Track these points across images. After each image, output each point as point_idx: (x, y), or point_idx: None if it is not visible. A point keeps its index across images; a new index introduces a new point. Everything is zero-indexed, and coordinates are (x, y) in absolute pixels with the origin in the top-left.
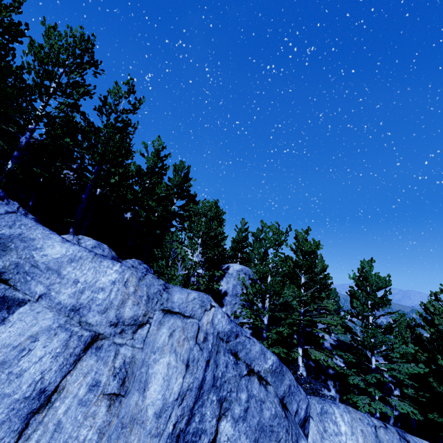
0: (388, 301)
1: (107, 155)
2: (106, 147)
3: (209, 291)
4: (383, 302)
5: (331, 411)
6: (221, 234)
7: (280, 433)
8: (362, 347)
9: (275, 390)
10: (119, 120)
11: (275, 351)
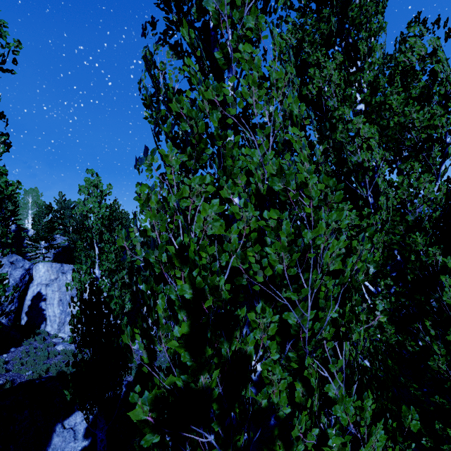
0: None
1: None
2: None
3: (16, 248)
4: None
5: (38, 264)
6: (17, 211)
7: (6, 267)
8: None
9: (8, 260)
10: None
11: (42, 261)
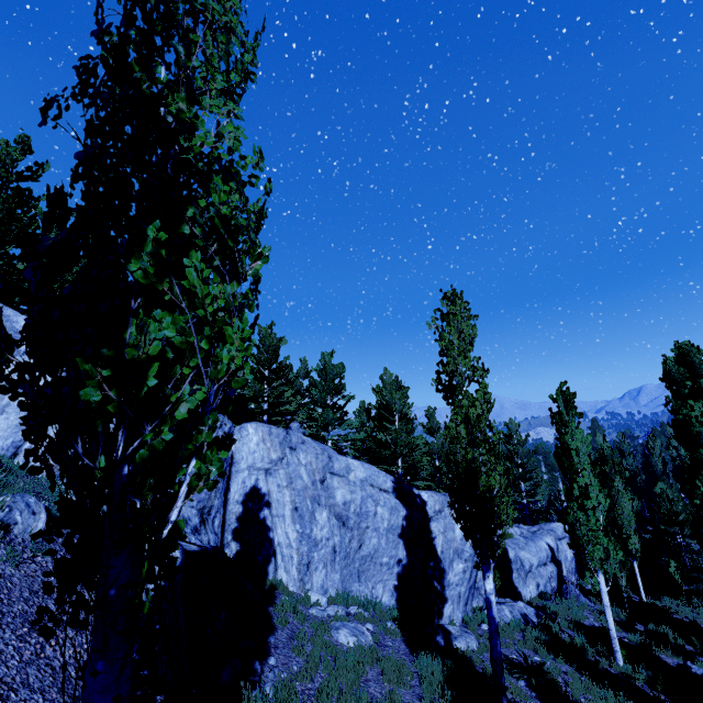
0: (341, 385)
1: (7, 235)
2: (8, 227)
3: None
4: (337, 386)
5: (246, 426)
6: None
7: None
8: (318, 427)
9: None
10: (18, 192)
11: None
